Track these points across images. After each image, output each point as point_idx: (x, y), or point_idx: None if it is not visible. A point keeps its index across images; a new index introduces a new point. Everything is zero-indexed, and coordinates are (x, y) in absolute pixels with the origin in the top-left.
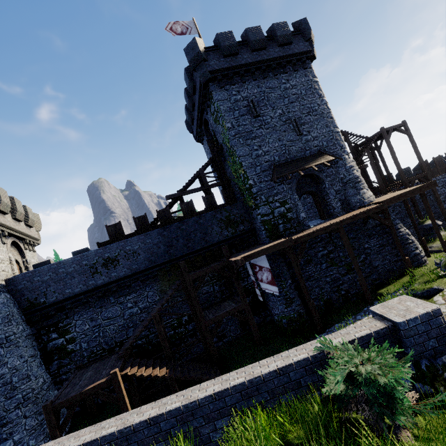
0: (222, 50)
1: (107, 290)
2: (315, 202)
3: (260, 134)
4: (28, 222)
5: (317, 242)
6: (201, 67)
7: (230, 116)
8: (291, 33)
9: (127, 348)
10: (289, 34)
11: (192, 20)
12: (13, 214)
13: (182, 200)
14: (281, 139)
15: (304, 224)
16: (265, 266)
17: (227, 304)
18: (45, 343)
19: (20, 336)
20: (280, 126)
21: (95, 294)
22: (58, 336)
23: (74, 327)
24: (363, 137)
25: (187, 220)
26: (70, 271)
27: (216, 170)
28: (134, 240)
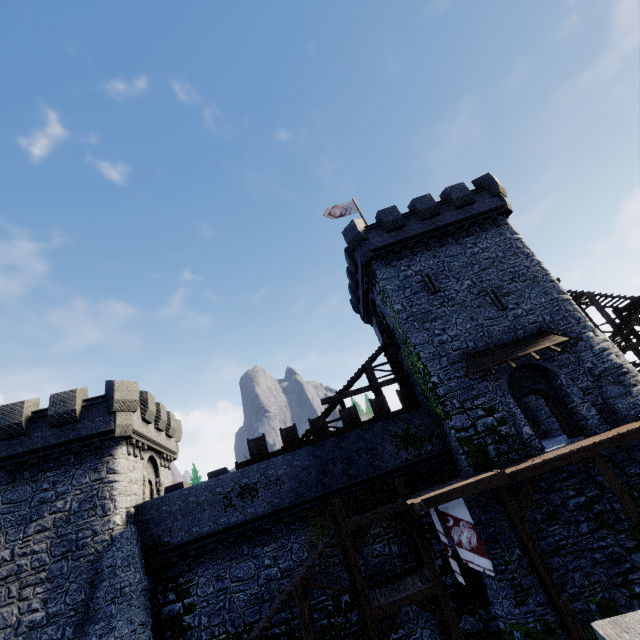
0: (385, 226)
1: (241, 533)
2: (550, 407)
3: (442, 313)
4: (169, 432)
5: (562, 479)
6: (361, 247)
7: (399, 295)
8: (471, 193)
9: (256, 637)
10: (468, 194)
11: (352, 201)
12: (156, 422)
13: (342, 404)
14: (474, 318)
15: (531, 446)
16: (463, 518)
17: (410, 581)
18: (160, 607)
19: (135, 589)
20: (471, 301)
21: (226, 538)
22: (175, 597)
23: (195, 587)
24: (625, 298)
25: (348, 434)
26: (201, 500)
27: (389, 361)
28: (279, 462)
